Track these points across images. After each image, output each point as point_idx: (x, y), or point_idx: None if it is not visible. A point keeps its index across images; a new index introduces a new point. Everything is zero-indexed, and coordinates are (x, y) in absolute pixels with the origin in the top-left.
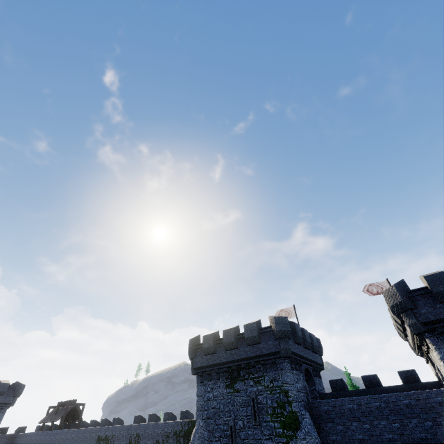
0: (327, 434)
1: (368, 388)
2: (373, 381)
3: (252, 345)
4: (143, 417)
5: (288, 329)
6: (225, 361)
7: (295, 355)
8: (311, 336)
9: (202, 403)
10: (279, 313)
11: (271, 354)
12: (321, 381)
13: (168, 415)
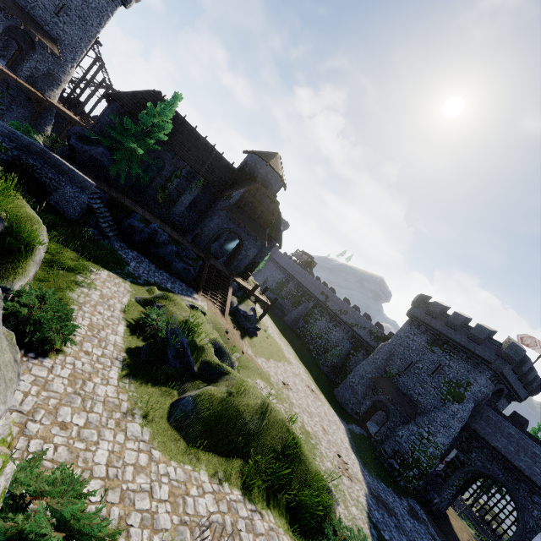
0: (475, 423)
1: None
2: None
3: (471, 340)
4: (349, 302)
5: (515, 359)
6: (439, 330)
7: (502, 375)
8: (536, 379)
9: (401, 335)
10: (525, 337)
11: (481, 358)
12: (507, 405)
13: (367, 316)
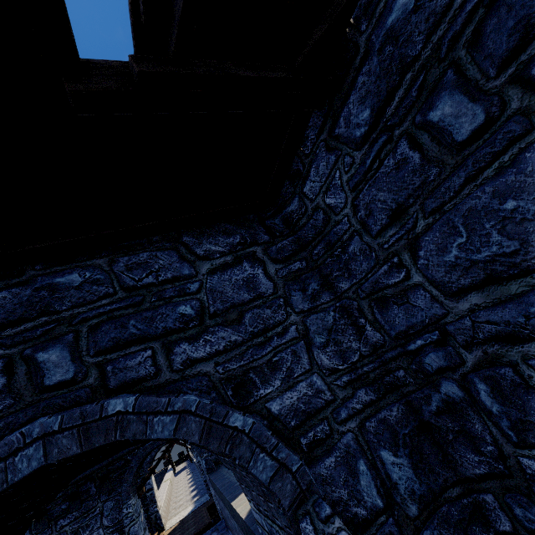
0: None
1: None
2: None
3: None
4: None
5: None
6: None
7: None
8: None
9: None
10: None
11: None
12: None
13: None
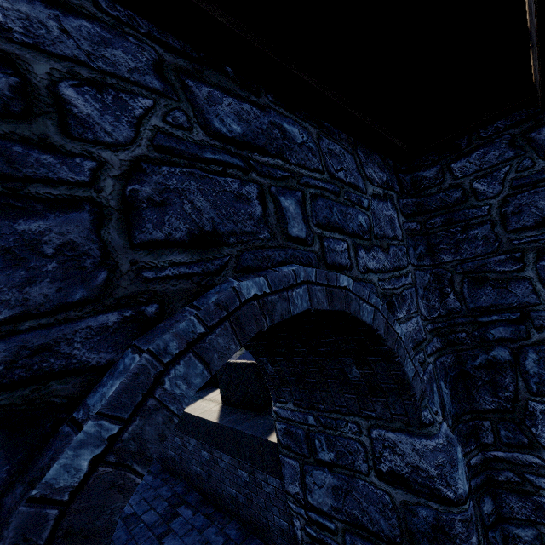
0: None
1: None
2: None
3: None
4: None
5: None
6: None
7: None
8: None
9: None
10: None
11: None
12: None
13: None
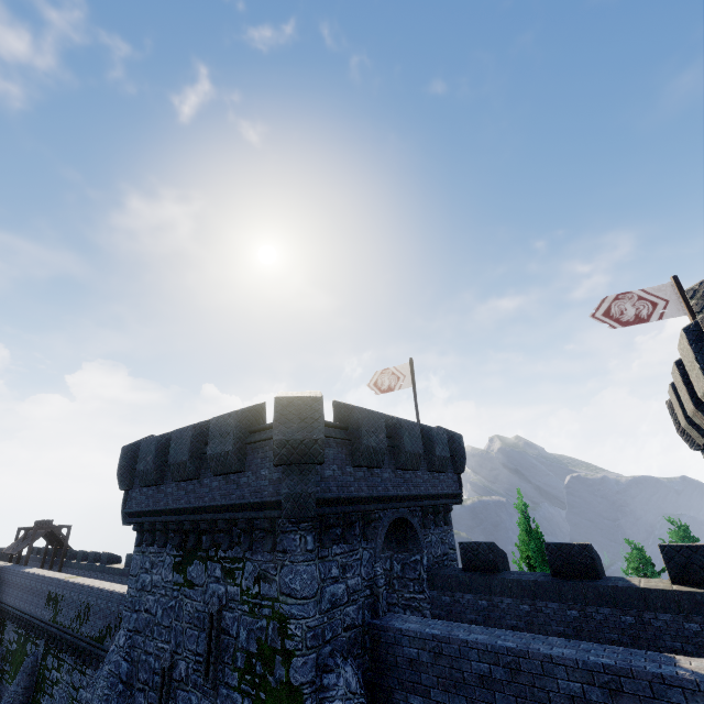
0: None
1: (558, 575)
2: (578, 560)
3: (226, 474)
4: None
5: (314, 437)
6: (173, 509)
7: (347, 503)
8: (432, 436)
9: (133, 593)
10: (378, 378)
11: (261, 508)
12: (450, 530)
13: None
